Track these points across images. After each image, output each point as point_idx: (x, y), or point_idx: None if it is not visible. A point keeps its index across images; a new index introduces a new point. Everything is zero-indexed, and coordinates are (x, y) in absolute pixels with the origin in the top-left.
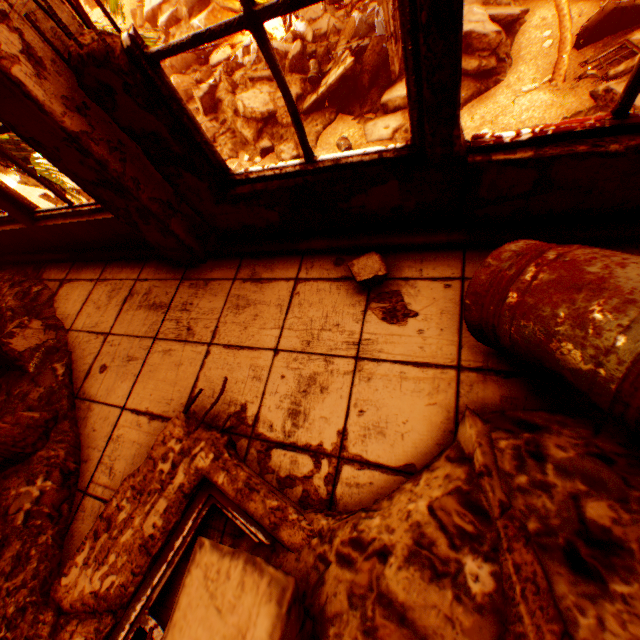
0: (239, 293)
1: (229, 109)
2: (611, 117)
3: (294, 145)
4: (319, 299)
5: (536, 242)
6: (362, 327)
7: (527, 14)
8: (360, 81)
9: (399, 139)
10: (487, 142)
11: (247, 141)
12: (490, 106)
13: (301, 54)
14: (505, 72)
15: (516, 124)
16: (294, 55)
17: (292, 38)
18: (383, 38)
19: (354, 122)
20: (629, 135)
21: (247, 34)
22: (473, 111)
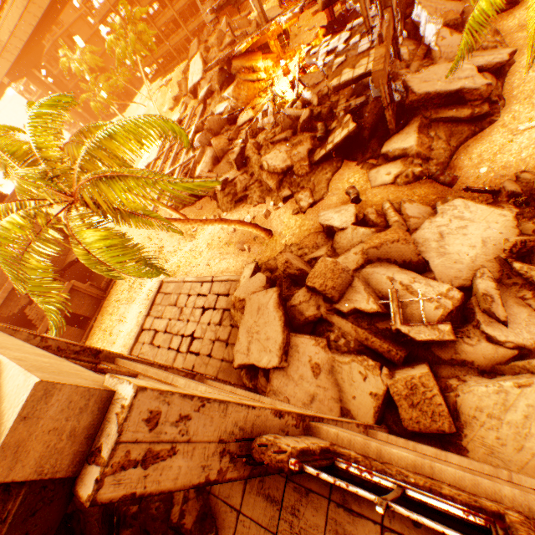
0: (335, 516)
1: (256, 165)
2: None
3: (309, 193)
4: None
5: None
6: None
7: (515, 53)
8: (361, 135)
9: (400, 183)
10: None
11: (271, 188)
12: (486, 145)
13: (309, 117)
14: (498, 112)
15: (516, 161)
16: (304, 119)
17: (301, 105)
18: (379, 101)
19: (358, 167)
20: None
21: (263, 96)
22: (469, 150)
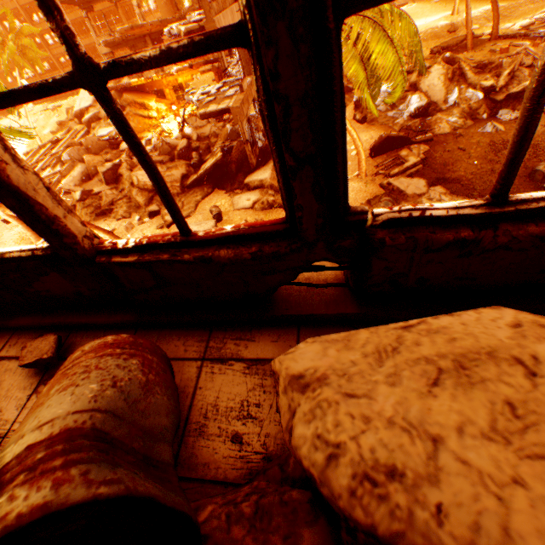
0: None
1: (127, 181)
2: (181, 234)
3: None
4: (1, 380)
5: (113, 339)
6: (19, 414)
7: None
8: (230, 168)
9: (258, 208)
10: (107, 246)
11: (140, 205)
12: None
13: (187, 148)
14: None
15: None
16: (182, 148)
17: (182, 137)
18: (245, 142)
19: (226, 195)
20: (198, 247)
21: (153, 131)
22: None
